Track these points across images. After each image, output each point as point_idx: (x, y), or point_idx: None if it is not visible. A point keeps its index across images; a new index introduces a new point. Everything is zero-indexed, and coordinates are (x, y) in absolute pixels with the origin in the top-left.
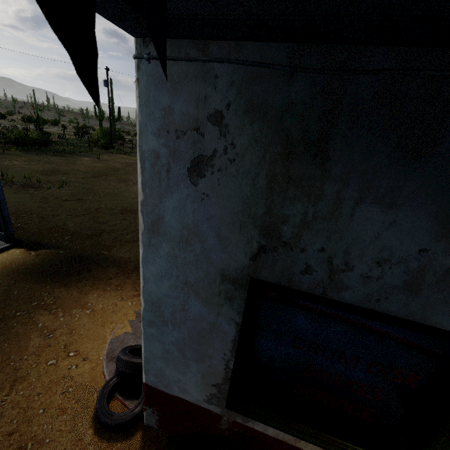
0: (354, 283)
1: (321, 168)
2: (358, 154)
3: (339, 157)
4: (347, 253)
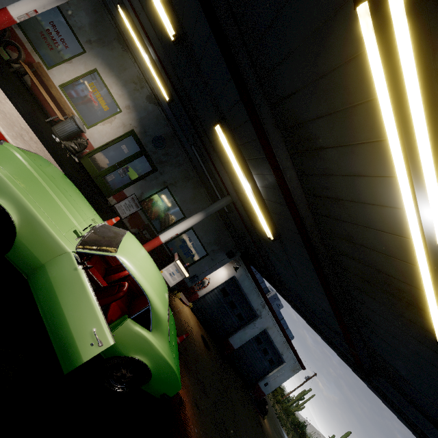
0: (73, 20)
1: (83, 1)
2: (89, 5)
3: (87, 2)
4: (76, 15)
